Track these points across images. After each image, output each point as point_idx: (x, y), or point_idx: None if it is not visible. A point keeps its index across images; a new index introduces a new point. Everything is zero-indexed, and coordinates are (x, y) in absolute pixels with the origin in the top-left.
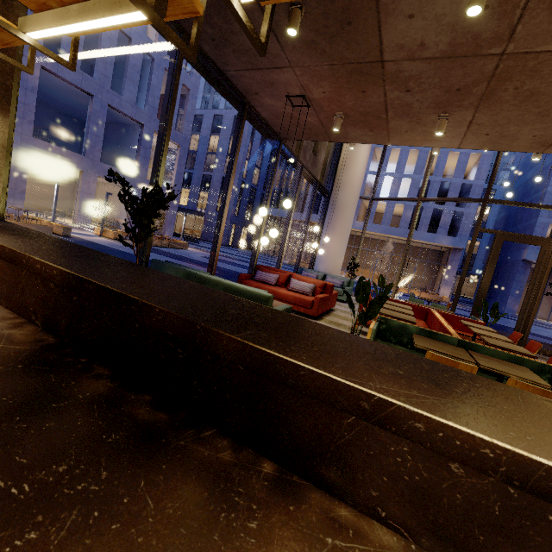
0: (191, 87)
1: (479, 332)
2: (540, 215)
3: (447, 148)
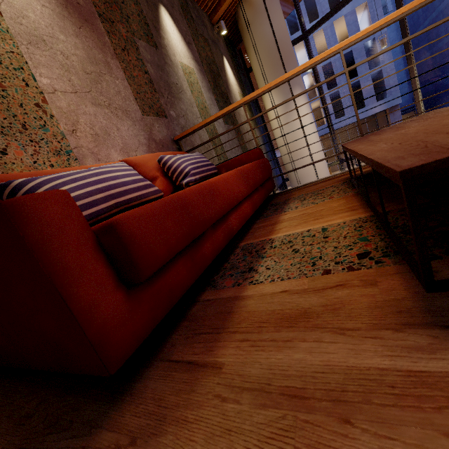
0: None
1: None
2: None
3: (329, 21)
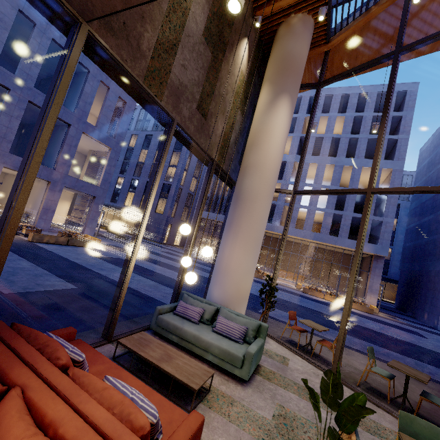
0: (128, 101)
1: None
2: None
3: (359, 164)
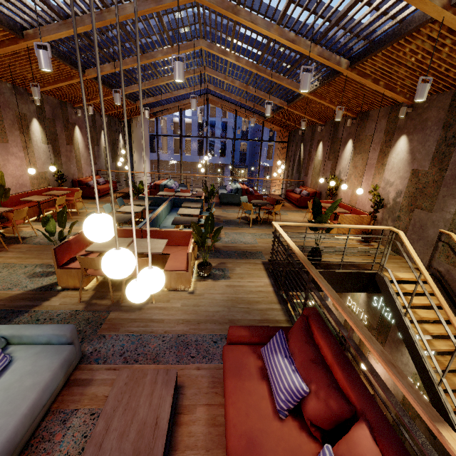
0: None
1: None
2: (263, 139)
3: None
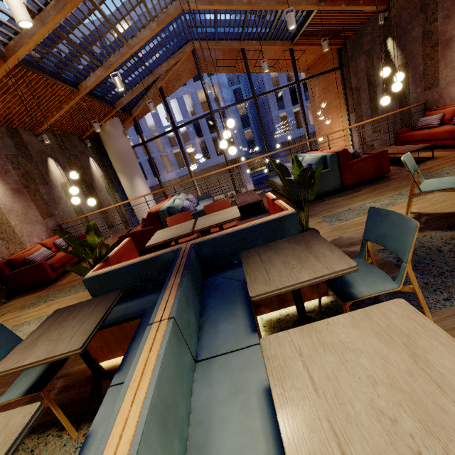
0: None
1: None
2: (272, 111)
3: (193, 89)
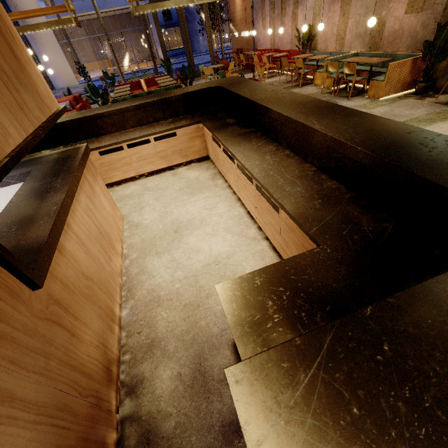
0: None
1: (160, 82)
2: None
3: None
